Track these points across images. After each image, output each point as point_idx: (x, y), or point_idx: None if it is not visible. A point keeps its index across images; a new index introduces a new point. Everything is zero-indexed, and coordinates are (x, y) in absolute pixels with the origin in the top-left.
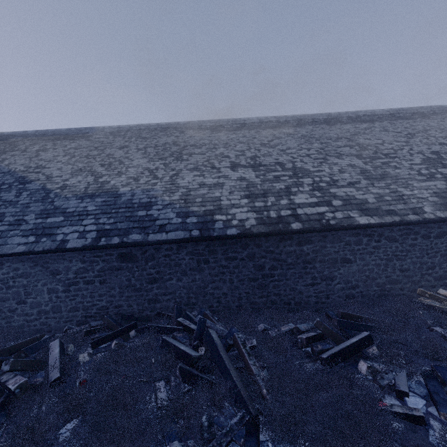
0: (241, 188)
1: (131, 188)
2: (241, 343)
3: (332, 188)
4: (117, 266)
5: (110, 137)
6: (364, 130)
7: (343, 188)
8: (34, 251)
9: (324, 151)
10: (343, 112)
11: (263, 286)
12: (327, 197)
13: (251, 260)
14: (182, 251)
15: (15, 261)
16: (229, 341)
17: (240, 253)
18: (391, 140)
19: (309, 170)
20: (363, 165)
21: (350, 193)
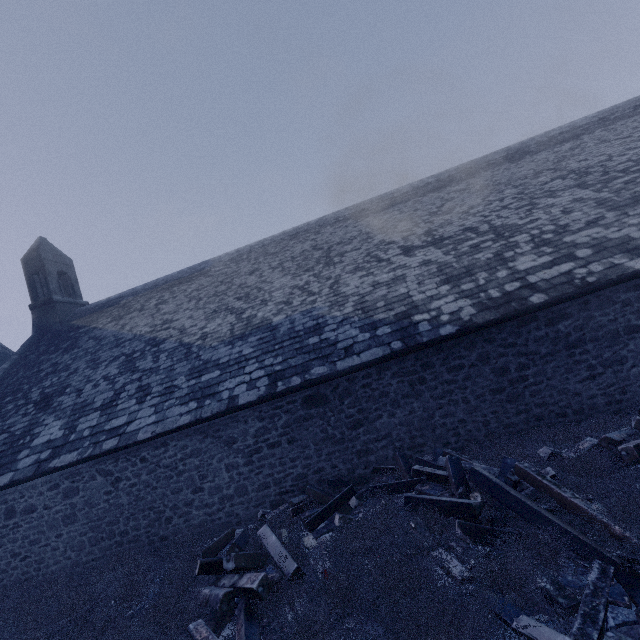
0: (431, 274)
1: (286, 315)
2: (534, 473)
3: (565, 237)
4: (305, 415)
5: (232, 266)
6: (571, 152)
7: (581, 231)
8: (202, 419)
9: (525, 196)
10: (528, 140)
11: (515, 396)
12: (563, 250)
13: (485, 364)
14: (385, 374)
15: (180, 438)
16: (511, 477)
17: (466, 357)
18: (620, 150)
19: (516, 224)
20: (595, 194)
21: (598, 235)
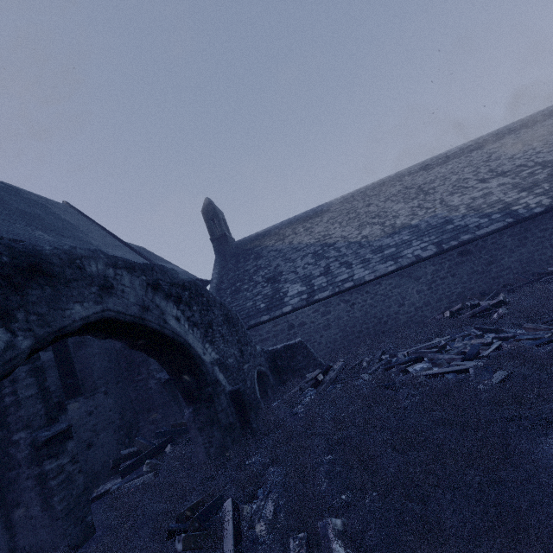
0: (509, 189)
1: (419, 220)
2: None
3: None
4: (459, 261)
5: (346, 205)
6: None
7: None
8: (402, 266)
9: (550, 145)
10: (534, 114)
11: None
12: None
13: None
14: (503, 236)
15: (387, 279)
16: None
17: (549, 224)
18: None
19: (552, 160)
20: None
21: None
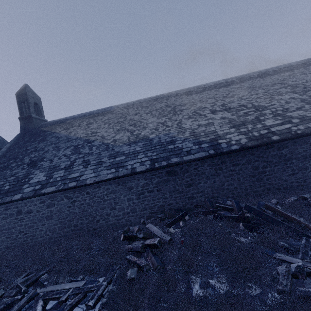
0: (226, 123)
1: (156, 135)
2: (274, 207)
3: (287, 113)
4: (166, 179)
5: (125, 110)
6: (289, 76)
7: (294, 111)
8: (118, 176)
9: (268, 93)
10: (269, 68)
11: (260, 179)
12: (286, 118)
13: (249, 164)
14: (204, 164)
15: (106, 184)
16: (263, 208)
17: (241, 160)
18: None
19: (264, 105)
20: (300, 96)
21: (302, 114)
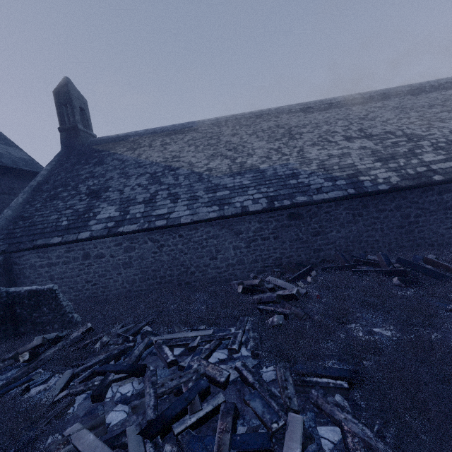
0: (368, 154)
1: (269, 165)
2: (437, 260)
3: None
4: (287, 224)
5: (215, 128)
6: None
7: None
8: (224, 216)
9: (424, 118)
10: (425, 82)
11: (409, 231)
12: None
13: (398, 211)
14: (340, 207)
15: (206, 226)
16: (421, 263)
17: (388, 205)
18: None
19: (420, 134)
20: None
21: None
